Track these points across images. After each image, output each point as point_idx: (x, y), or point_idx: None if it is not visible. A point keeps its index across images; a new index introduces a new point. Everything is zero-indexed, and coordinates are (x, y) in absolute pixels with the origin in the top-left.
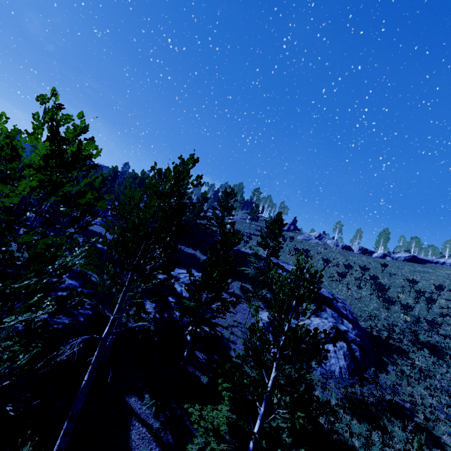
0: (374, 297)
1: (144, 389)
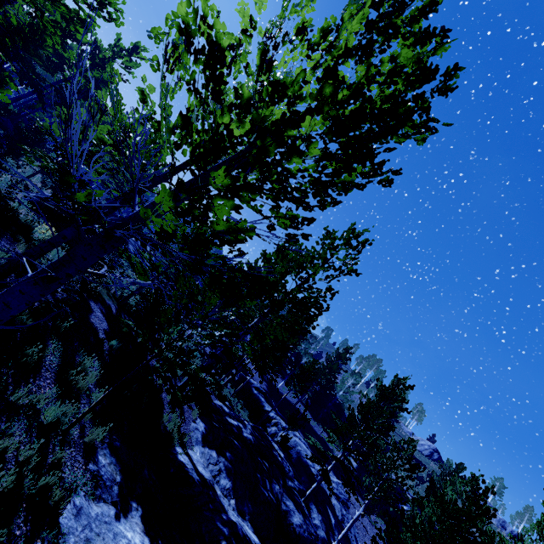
0: None
1: None
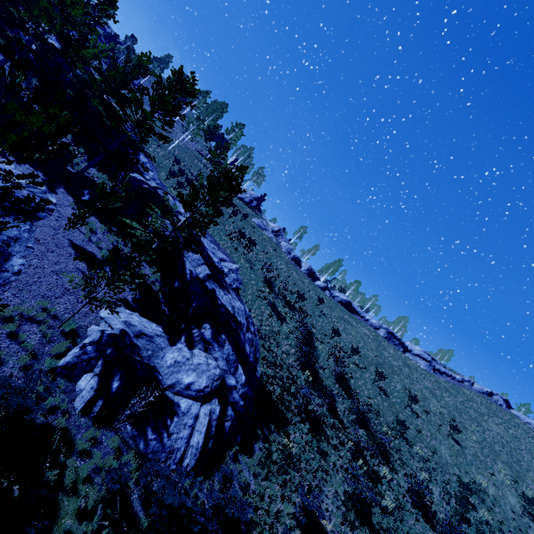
0: (292, 336)
1: None
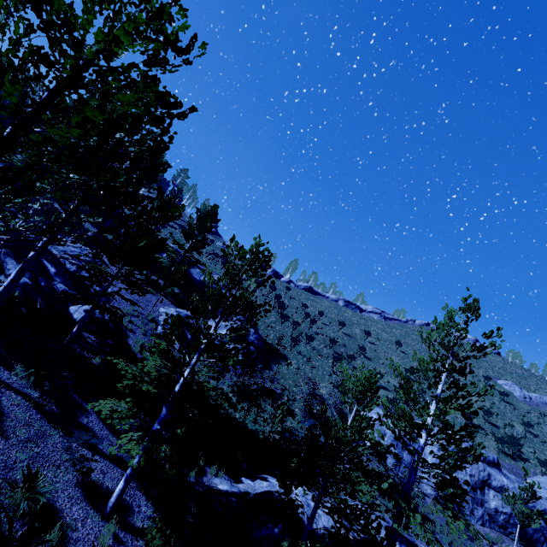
0: (275, 313)
1: (12, 360)
